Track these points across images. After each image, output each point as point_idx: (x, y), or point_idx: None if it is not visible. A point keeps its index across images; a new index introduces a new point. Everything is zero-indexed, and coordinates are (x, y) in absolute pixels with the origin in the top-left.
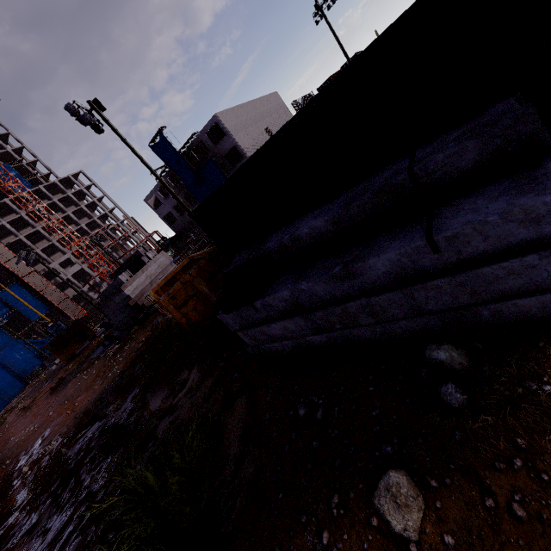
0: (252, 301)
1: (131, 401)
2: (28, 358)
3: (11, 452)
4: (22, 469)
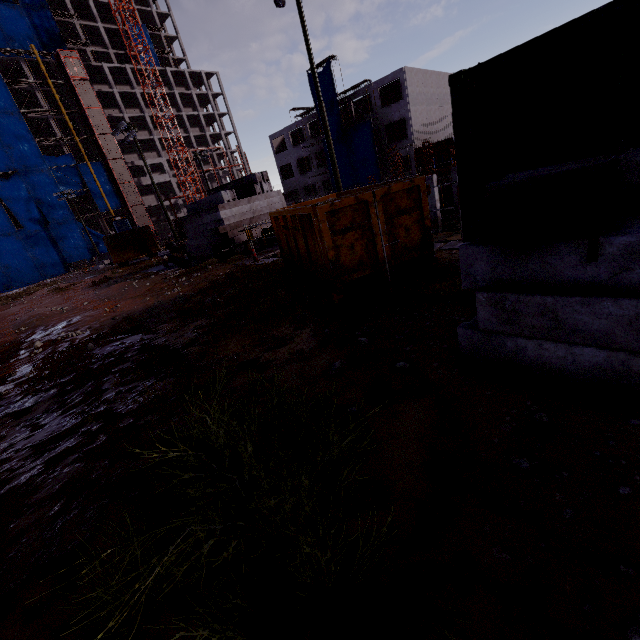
0: (600, 235)
1: (193, 330)
2: (80, 246)
3: (30, 321)
4: (35, 342)
